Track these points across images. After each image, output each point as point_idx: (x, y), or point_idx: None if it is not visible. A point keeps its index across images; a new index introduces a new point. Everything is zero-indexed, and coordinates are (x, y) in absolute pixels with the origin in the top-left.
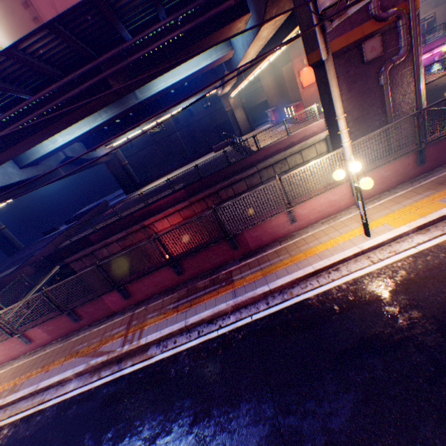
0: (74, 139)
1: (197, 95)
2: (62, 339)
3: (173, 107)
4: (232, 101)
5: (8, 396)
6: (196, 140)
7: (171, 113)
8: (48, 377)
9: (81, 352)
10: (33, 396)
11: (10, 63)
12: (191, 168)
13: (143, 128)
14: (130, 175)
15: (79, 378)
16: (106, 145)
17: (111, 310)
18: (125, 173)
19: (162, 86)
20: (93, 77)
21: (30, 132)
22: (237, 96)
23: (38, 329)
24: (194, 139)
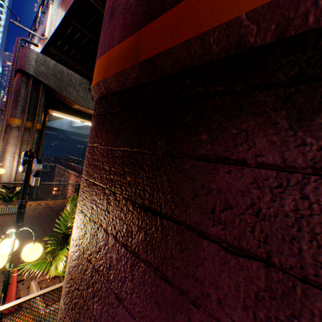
0: (81, 126)
1: None
2: None
3: None
4: None
5: None
6: None
7: None
8: None
9: None
10: None
11: None
12: None
13: None
14: None
15: None
16: None
17: None
18: None
19: None
20: None
21: None
22: None
23: None
24: None
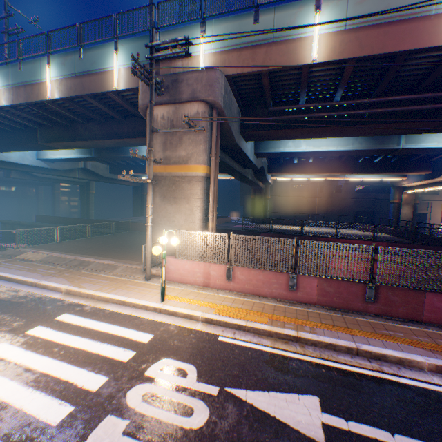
0: (311, 152)
1: (390, 174)
2: (331, 308)
3: (362, 173)
4: (404, 196)
5: (300, 331)
6: (328, 212)
7: (345, 177)
8: (366, 342)
9: (406, 341)
10: (345, 353)
11: (424, 61)
12: (410, 227)
13: (311, 178)
14: (266, 208)
15: (439, 375)
16: (272, 175)
17: (417, 314)
18: (263, 205)
19: (432, 144)
20: (441, 102)
21: (344, 122)
22: (413, 194)
23: (314, 281)
24: (326, 210)
